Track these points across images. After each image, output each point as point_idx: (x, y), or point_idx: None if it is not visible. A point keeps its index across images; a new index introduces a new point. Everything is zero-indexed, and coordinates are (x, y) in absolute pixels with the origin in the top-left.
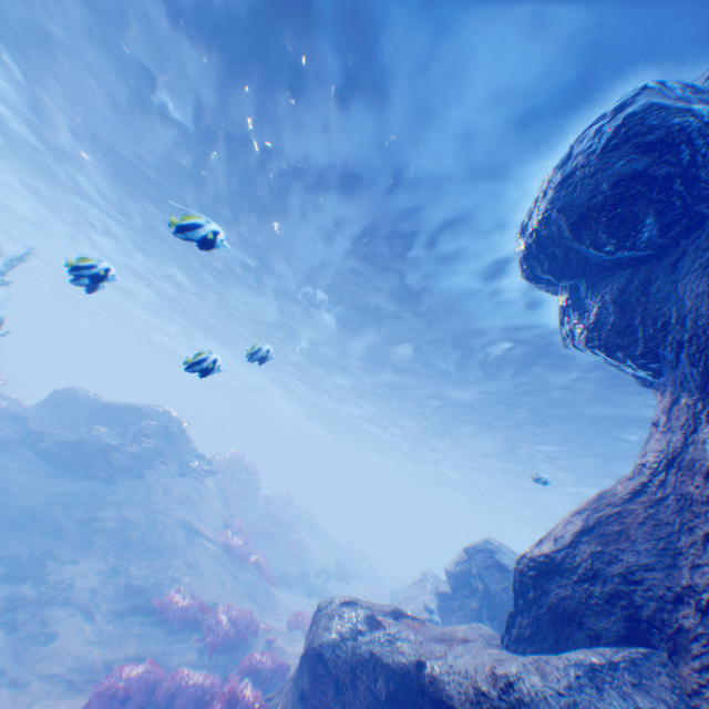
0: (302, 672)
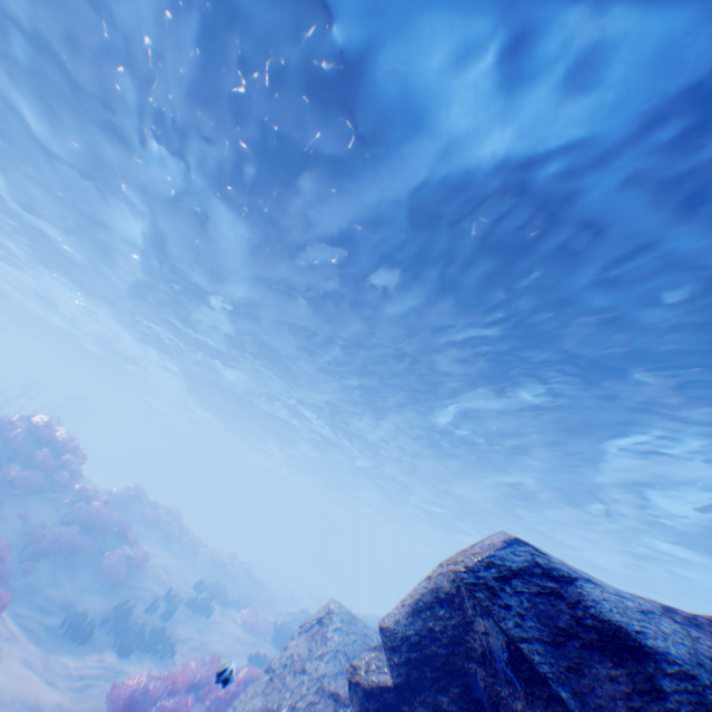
0: None
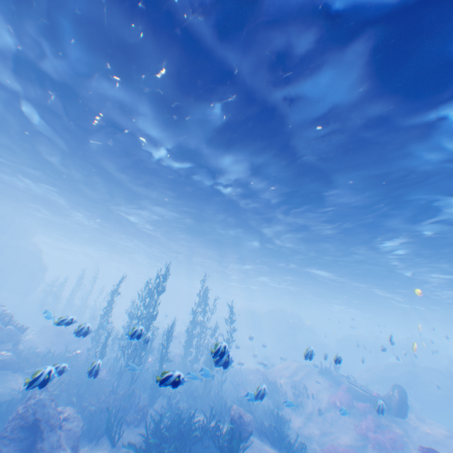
0: None
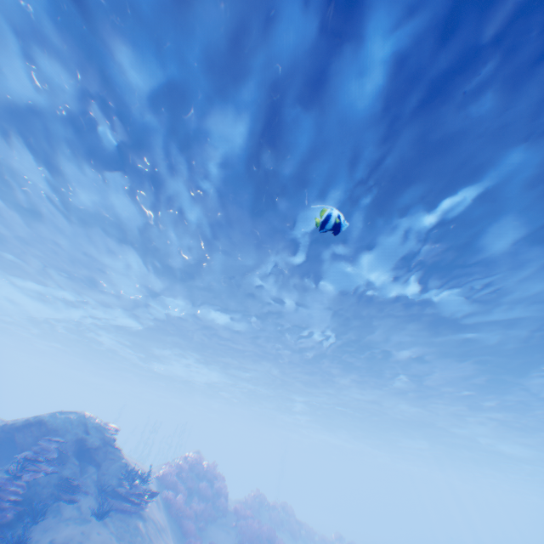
0: None
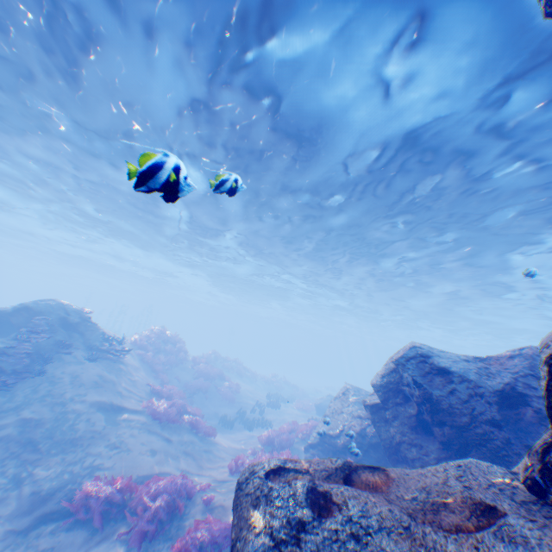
0: None
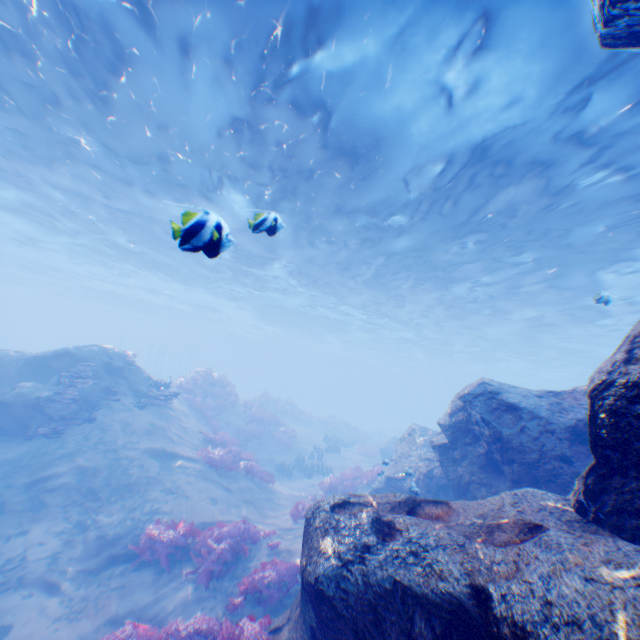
0: (307, 607)
